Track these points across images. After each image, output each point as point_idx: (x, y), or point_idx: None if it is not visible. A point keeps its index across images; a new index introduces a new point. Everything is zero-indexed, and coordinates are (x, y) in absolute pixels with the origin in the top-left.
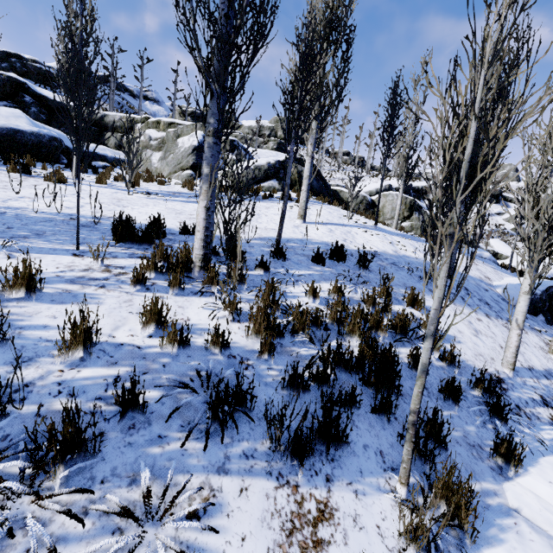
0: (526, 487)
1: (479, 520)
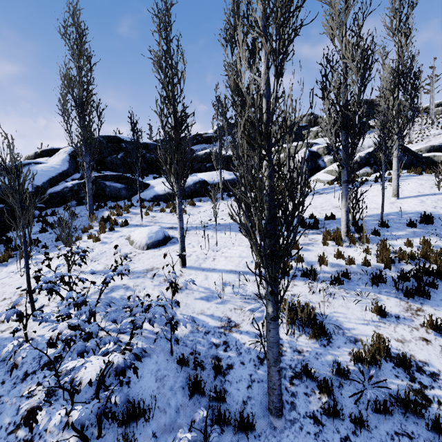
0: None
1: None
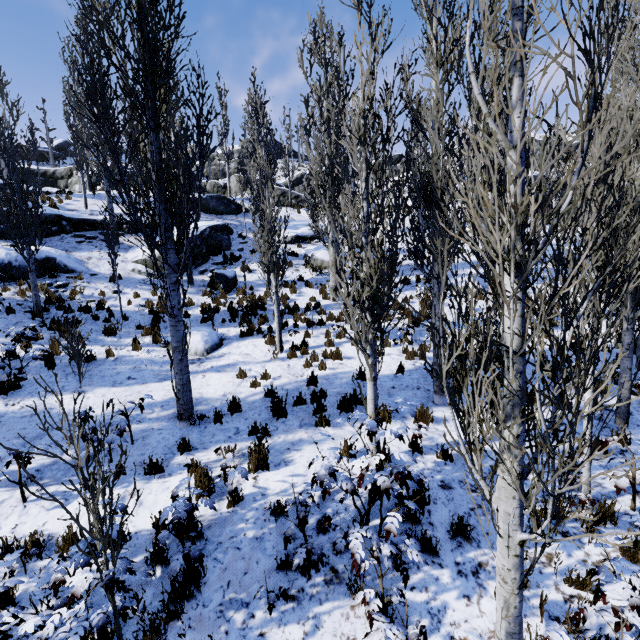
0: None
1: None
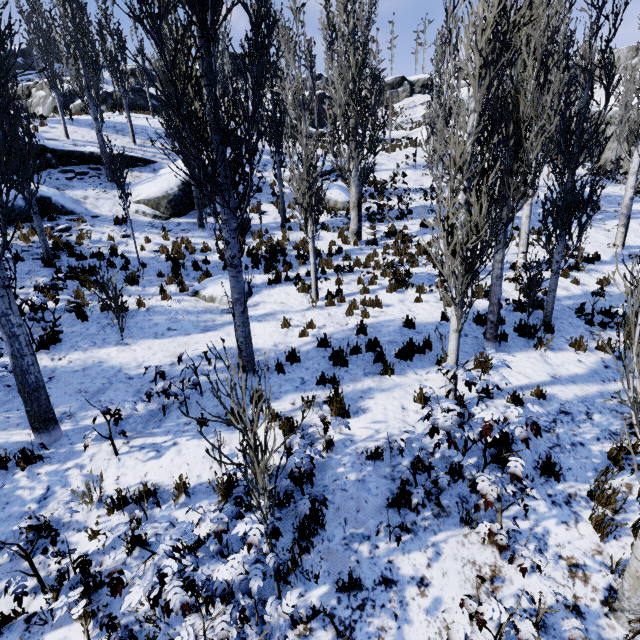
0: None
1: None
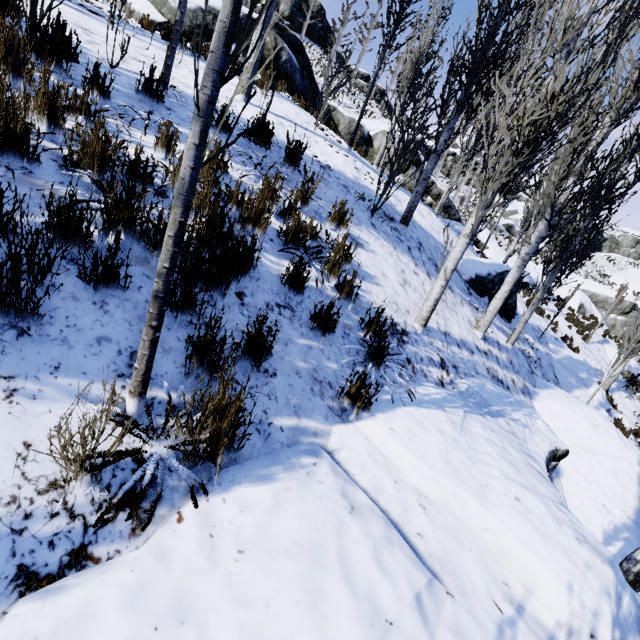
0: (362, 432)
1: (264, 457)
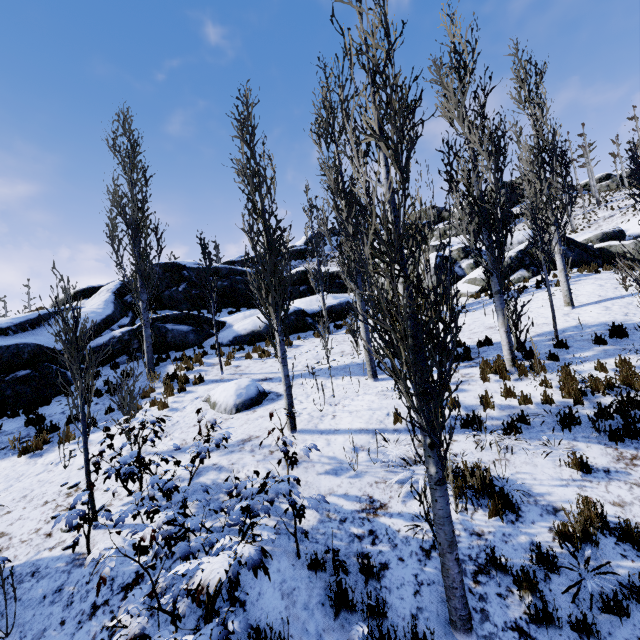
0: None
1: None
